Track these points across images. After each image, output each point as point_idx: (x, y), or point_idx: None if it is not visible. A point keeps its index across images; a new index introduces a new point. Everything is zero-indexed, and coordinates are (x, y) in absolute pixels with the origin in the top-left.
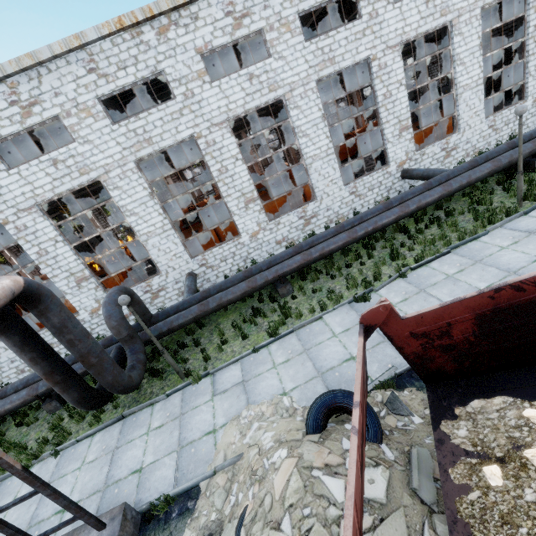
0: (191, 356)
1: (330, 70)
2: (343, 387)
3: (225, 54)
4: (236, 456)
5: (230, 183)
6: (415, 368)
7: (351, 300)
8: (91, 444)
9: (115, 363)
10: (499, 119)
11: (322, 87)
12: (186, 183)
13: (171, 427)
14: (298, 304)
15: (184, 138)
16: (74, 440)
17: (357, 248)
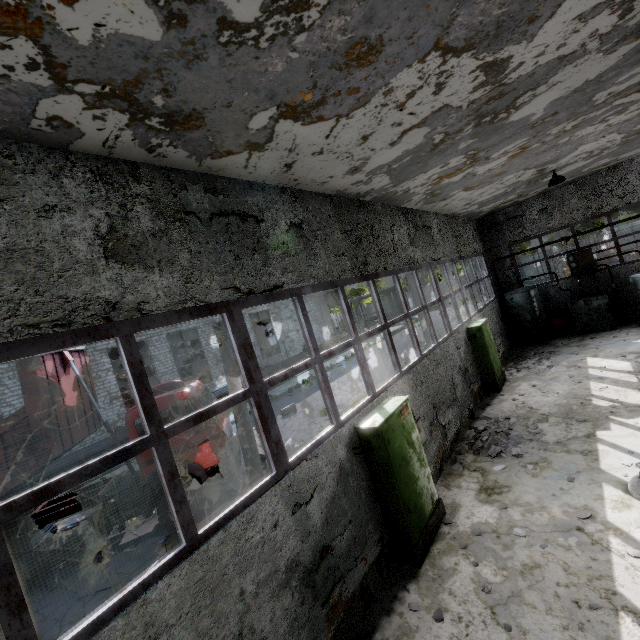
0: None
1: None
2: None
3: None
4: None
5: None
6: None
7: None
8: None
9: None
10: None
11: None
12: None
13: None
14: None
15: None
16: None
17: None
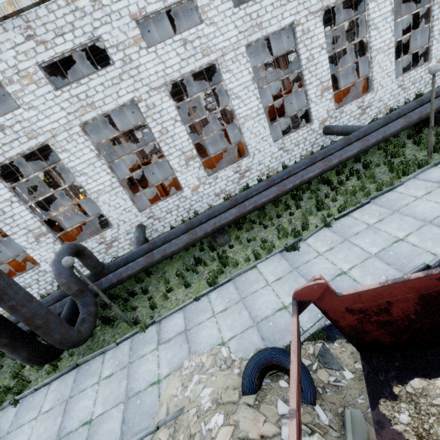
0: (140, 304)
1: (258, 35)
2: (277, 337)
3: (164, 23)
4: (178, 411)
5: (171, 143)
6: (350, 338)
7: (282, 249)
8: (48, 392)
9: (63, 321)
10: (407, 79)
11: (252, 54)
12: (137, 142)
13: (119, 377)
14: (235, 253)
15: (125, 102)
16: (33, 389)
17: (286, 199)
